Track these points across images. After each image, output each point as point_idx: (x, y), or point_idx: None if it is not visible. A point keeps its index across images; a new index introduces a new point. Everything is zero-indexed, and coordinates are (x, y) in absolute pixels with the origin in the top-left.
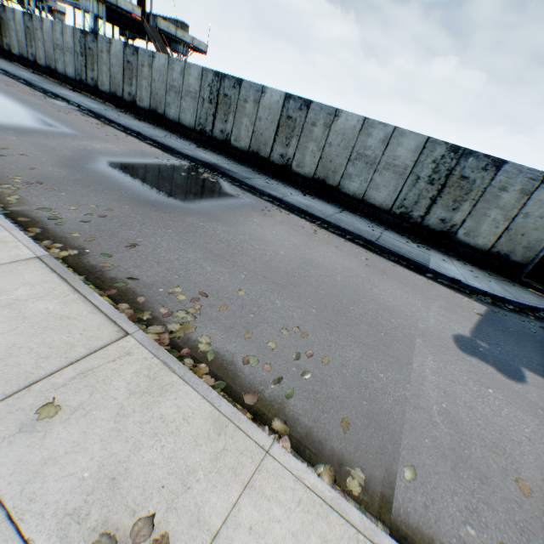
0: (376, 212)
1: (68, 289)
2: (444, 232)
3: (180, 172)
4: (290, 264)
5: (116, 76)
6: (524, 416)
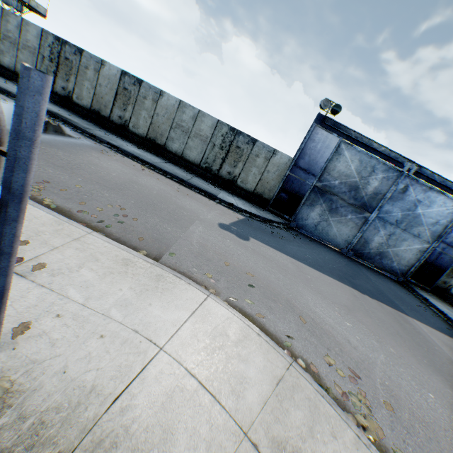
0: (191, 166)
1: None
2: (230, 180)
3: None
4: (119, 180)
5: None
6: (241, 249)
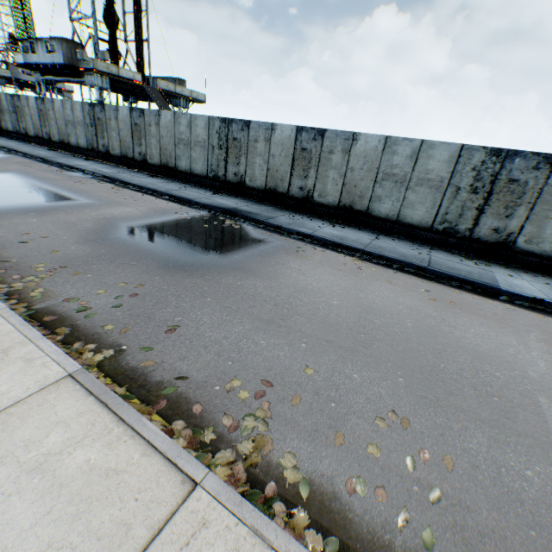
0: (416, 232)
1: (110, 419)
2: (499, 242)
3: (202, 225)
4: (349, 316)
5: (125, 139)
6: None
